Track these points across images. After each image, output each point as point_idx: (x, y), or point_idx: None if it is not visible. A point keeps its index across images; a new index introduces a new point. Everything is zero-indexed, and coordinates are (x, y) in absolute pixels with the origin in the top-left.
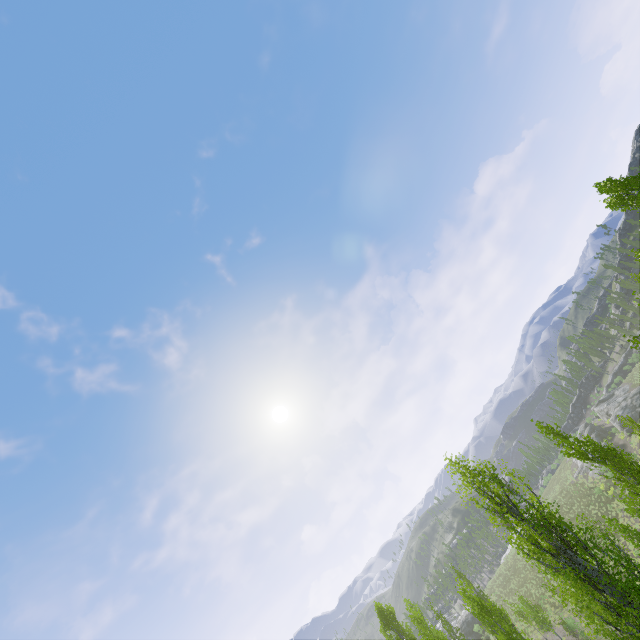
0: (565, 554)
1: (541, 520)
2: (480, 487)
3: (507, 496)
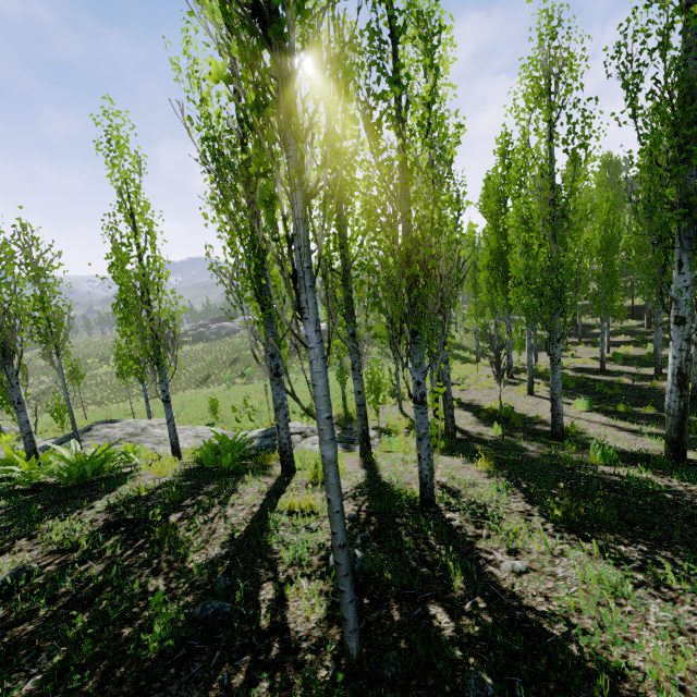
0: None
1: None
2: None
3: None
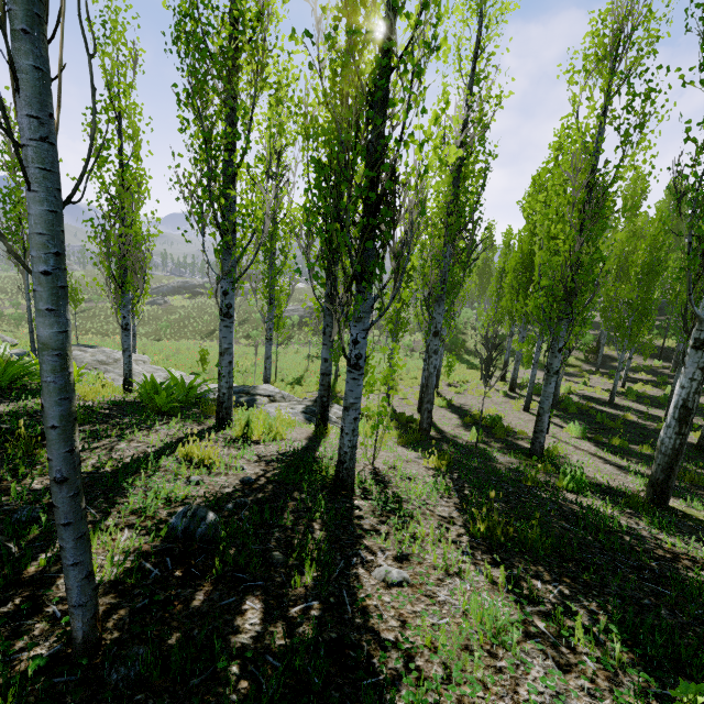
0: None
1: None
2: None
3: None
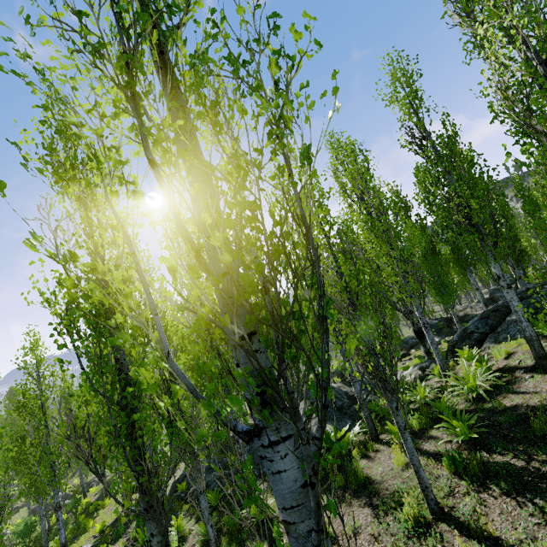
0: None
1: None
2: None
3: None
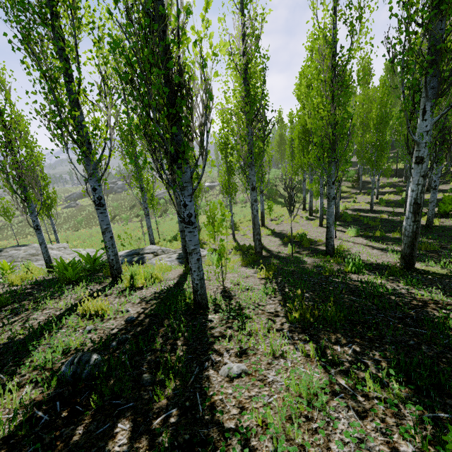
0: None
1: None
2: None
3: None
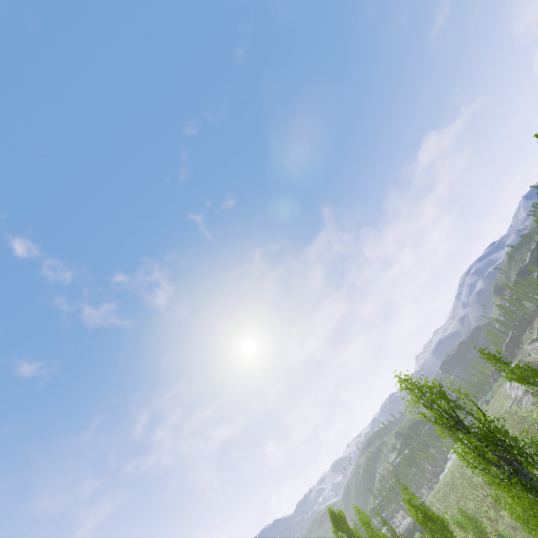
0: (510, 466)
1: (487, 433)
2: (428, 401)
3: (453, 411)
